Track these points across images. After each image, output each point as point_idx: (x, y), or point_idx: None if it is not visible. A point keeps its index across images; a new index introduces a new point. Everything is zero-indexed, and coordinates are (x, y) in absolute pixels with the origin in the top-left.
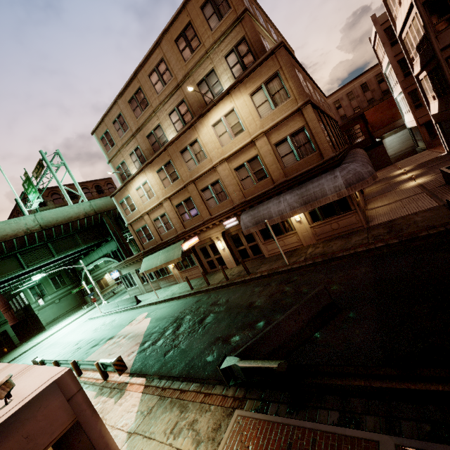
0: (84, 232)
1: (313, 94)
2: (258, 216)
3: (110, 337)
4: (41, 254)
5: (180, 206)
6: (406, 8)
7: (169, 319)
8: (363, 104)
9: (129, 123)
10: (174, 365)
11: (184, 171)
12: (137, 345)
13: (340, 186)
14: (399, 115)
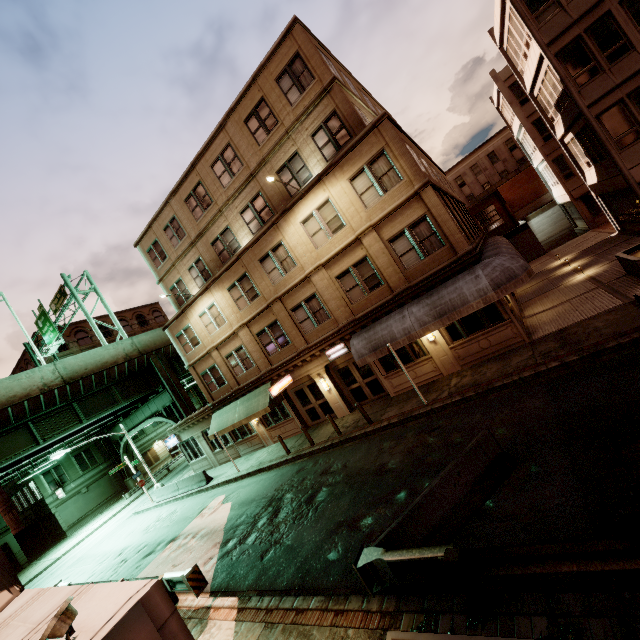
0: (124, 382)
1: (431, 172)
2: (375, 338)
3: (171, 538)
4: (64, 419)
5: (263, 334)
6: (535, 61)
7: (259, 502)
8: (493, 178)
9: (186, 228)
10: (279, 572)
11: (266, 286)
12: (216, 547)
13: (486, 289)
14: (544, 189)
